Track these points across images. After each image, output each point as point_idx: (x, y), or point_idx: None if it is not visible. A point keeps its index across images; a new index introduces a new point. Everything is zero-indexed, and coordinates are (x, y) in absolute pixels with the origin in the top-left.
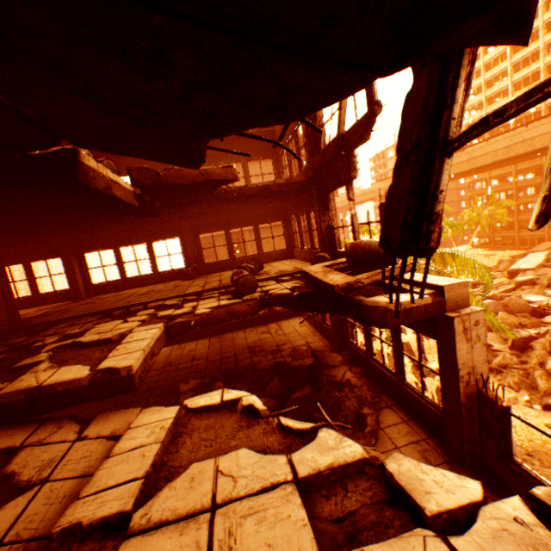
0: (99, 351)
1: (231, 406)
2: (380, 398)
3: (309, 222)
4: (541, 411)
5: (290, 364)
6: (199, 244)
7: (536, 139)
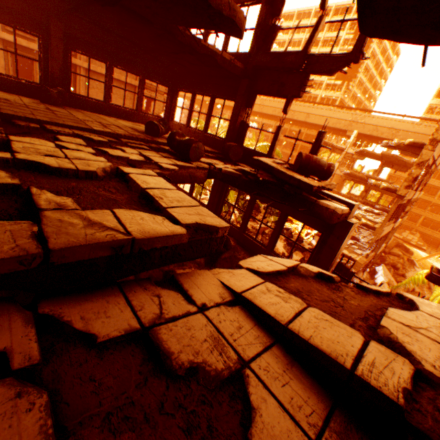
0: (102, 190)
1: (291, 272)
2: None
3: (212, 107)
4: None
5: None
6: (69, 64)
7: (296, 113)
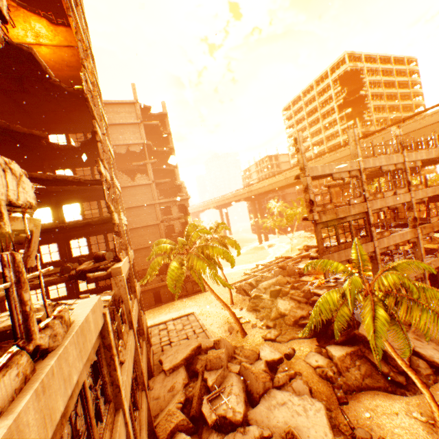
0: None
1: None
2: None
3: None
4: (265, 330)
5: None
6: (70, 246)
7: None
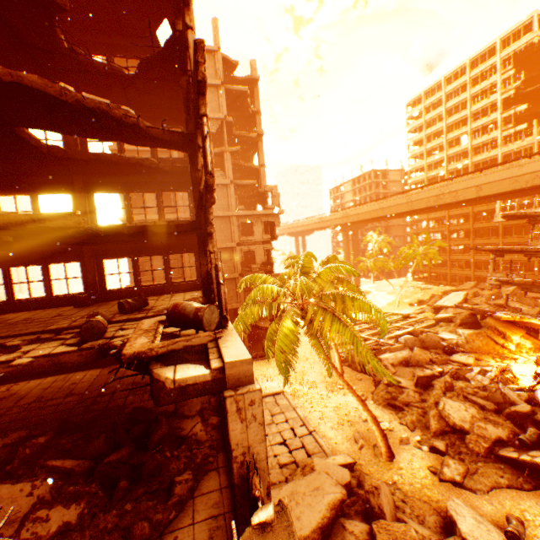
0: None
1: None
2: (216, 457)
3: None
4: (427, 453)
5: (153, 410)
6: (102, 270)
7: (459, 192)
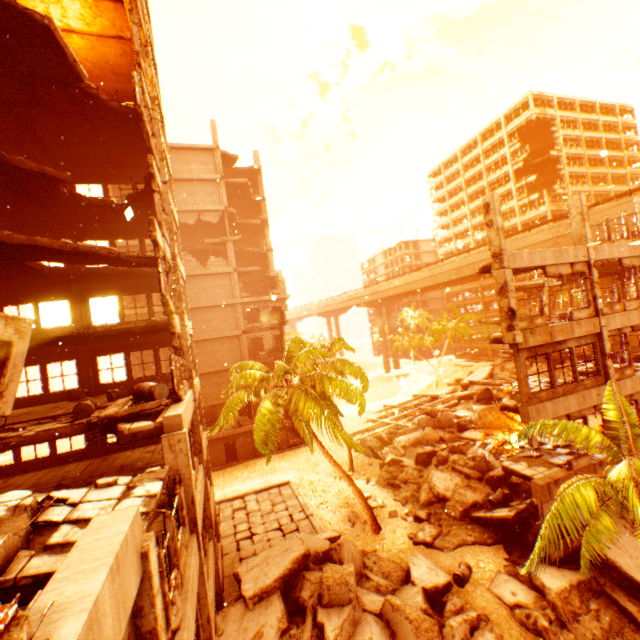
0: None
1: None
2: None
3: None
4: (411, 523)
5: None
6: (96, 366)
7: (476, 265)
